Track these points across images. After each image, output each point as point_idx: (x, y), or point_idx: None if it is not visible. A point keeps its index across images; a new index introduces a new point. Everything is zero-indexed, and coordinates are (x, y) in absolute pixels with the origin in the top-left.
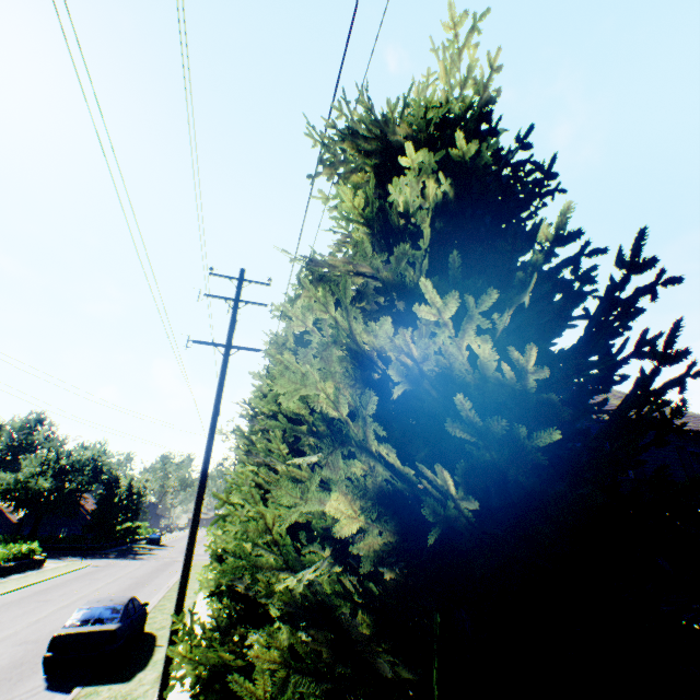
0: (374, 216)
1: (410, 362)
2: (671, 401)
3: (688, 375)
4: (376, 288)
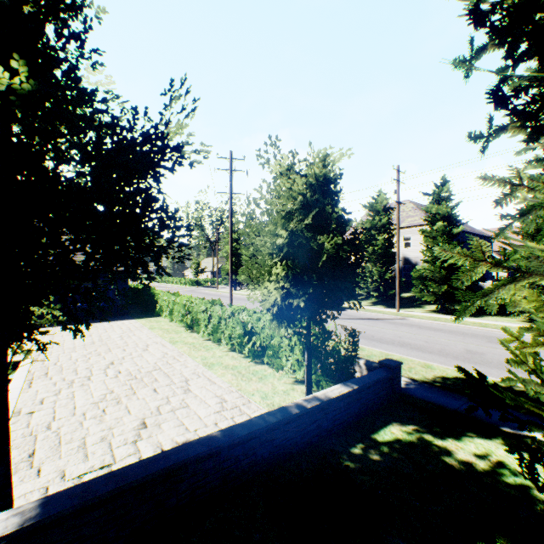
0: None
1: None
2: None
3: None
4: None
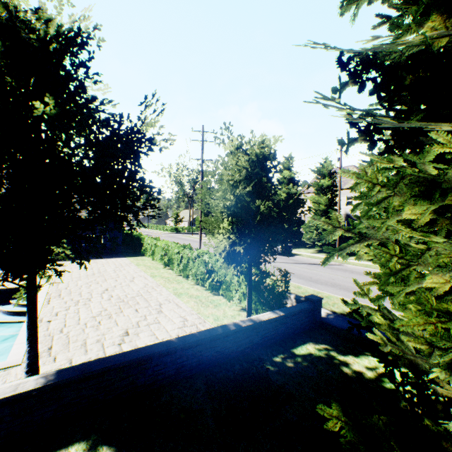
0: None
1: None
2: None
3: None
4: None
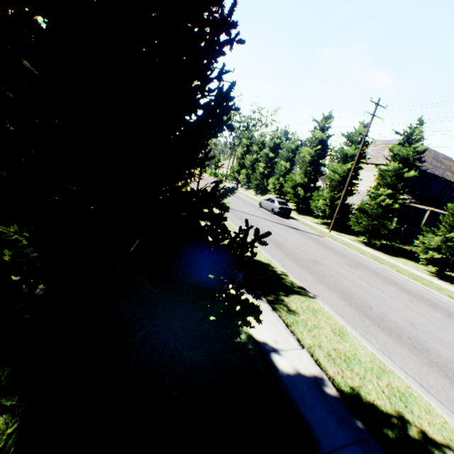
0: None
1: None
2: None
3: None
4: None
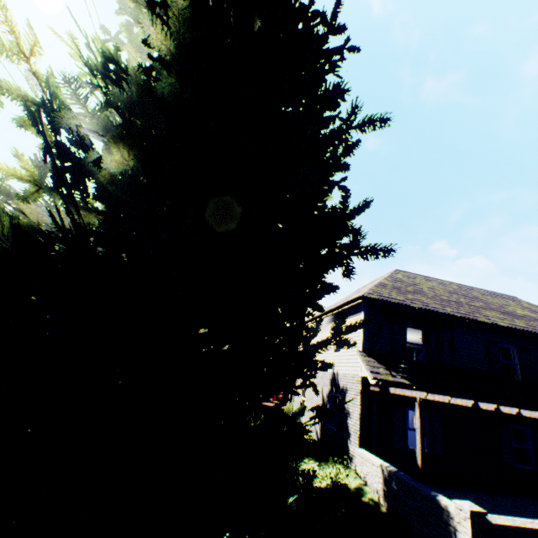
0: (100, 66)
1: (31, 212)
2: (335, 288)
3: (355, 253)
4: (68, 139)
